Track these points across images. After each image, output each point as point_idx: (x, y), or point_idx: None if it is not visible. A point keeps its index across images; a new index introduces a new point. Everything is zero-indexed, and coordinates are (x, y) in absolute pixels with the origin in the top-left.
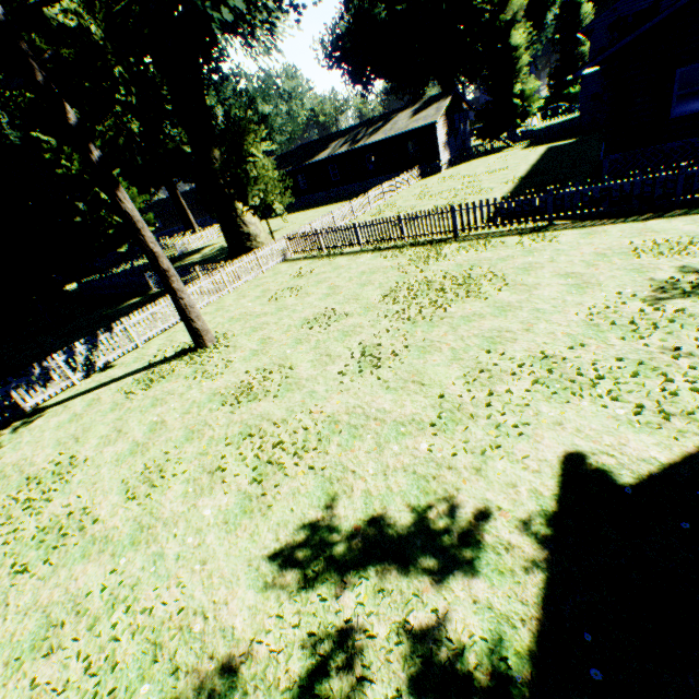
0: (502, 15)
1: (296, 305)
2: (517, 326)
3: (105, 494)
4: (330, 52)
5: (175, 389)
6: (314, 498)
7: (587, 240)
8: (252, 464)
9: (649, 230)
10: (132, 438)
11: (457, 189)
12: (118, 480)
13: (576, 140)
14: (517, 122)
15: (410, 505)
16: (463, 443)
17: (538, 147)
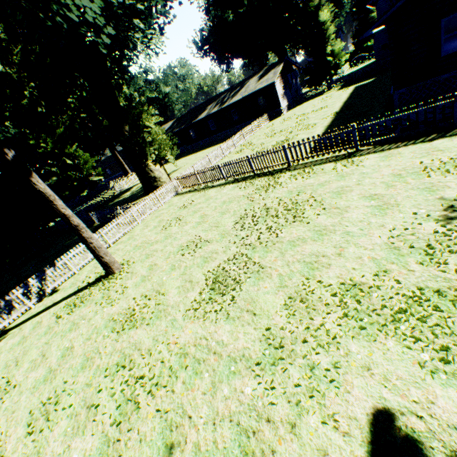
0: (311, 3)
1: (177, 233)
2: (331, 250)
3: (16, 425)
4: (200, 47)
5: (87, 314)
6: (154, 449)
7: (385, 163)
8: (118, 400)
9: (435, 150)
10: (49, 364)
11: (292, 127)
12: (28, 409)
13: (374, 79)
14: (331, 73)
15: None
16: (282, 388)
17: (348, 88)
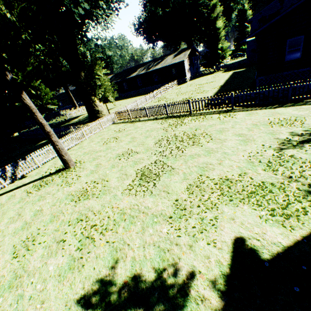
0: (212, 14)
1: (115, 146)
2: (215, 161)
3: (3, 253)
4: (137, 29)
5: (51, 191)
6: (106, 261)
7: (248, 117)
8: (79, 238)
9: (276, 113)
10: (24, 219)
11: (193, 90)
12: (12, 245)
13: (245, 69)
14: (220, 61)
15: (154, 267)
16: (184, 229)
17: (229, 72)
